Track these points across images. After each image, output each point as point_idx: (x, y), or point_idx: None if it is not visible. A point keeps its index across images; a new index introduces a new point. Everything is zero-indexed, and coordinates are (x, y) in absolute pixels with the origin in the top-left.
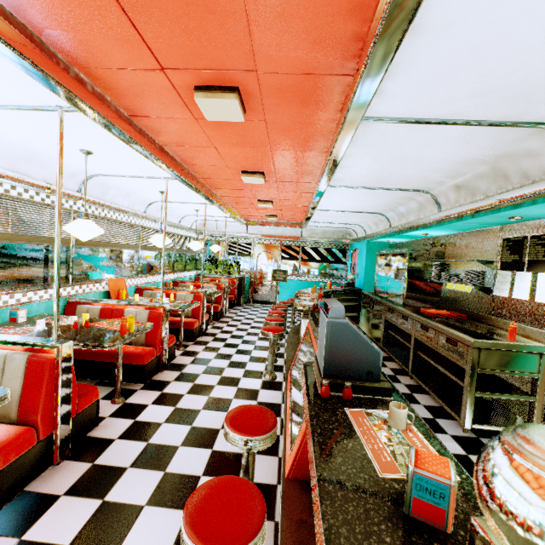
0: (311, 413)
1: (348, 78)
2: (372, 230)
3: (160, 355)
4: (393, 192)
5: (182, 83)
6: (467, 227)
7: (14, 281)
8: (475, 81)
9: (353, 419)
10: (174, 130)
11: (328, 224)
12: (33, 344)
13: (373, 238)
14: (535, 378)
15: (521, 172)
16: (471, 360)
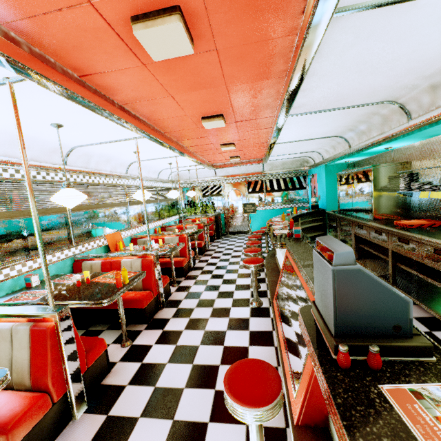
0: (336, 401)
1: None
2: (330, 154)
3: (157, 296)
4: (355, 109)
5: (117, 17)
6: (438, 132)
7: (23, 251)
8: None
9: (400, 408)
10: (127, 84)
11: (286, 156)
12: (33, 315)
13: (331, 161)
14: None
15: None
16: None
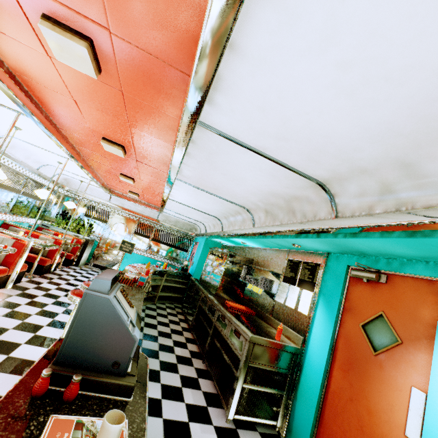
0: None
1: None
2: (211, 230)
3: None
4: (226, 202)
5: (28, 3)
6: (269, 245)
7: None
8: (279, 125)
9: (47, 436)
10: (25, 59)
11: (180, 215)
12: None
13: (210, 236)
14: (287, 374)
15: (303, 212)
16: (246, 353)
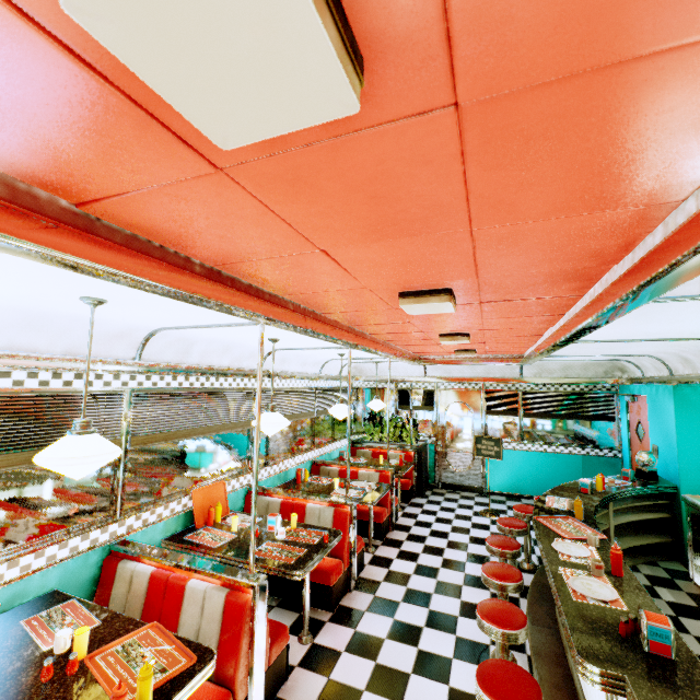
0: None
1: None
2: (695, 367)
3: (247, 697)
4: None
5: None
6: None
7: None
8: None
9: None
10: (202, 224)
11: (577, 356)
12: None
13: (699, 383)
14: None
15: None
16: None
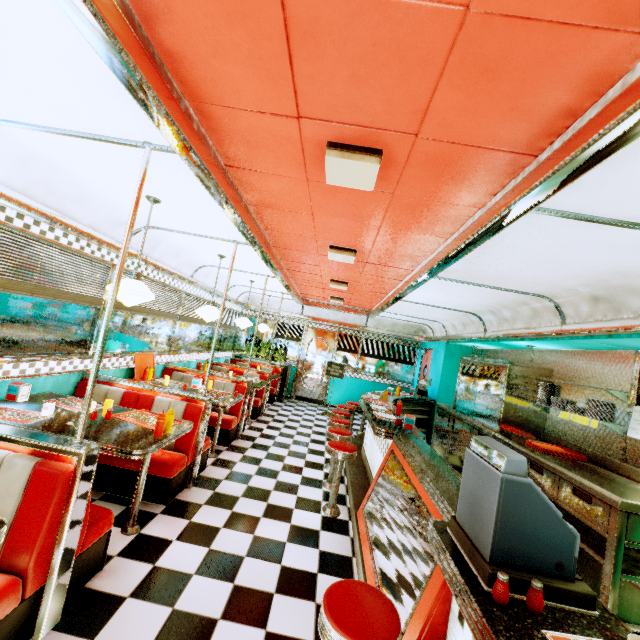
0: (499, 638)
1: (528, 159)
2: (457, 331)
3: (190, 464)
4: (506, 293)
5: (314, 137)
6: (590, 346)
7: (23, 345)
8: None
9: None
10: (272, 189)
11: (402, 316)
12: (45, 446)
13: (457, 340)
14: None
15: None
16: (616, 527)
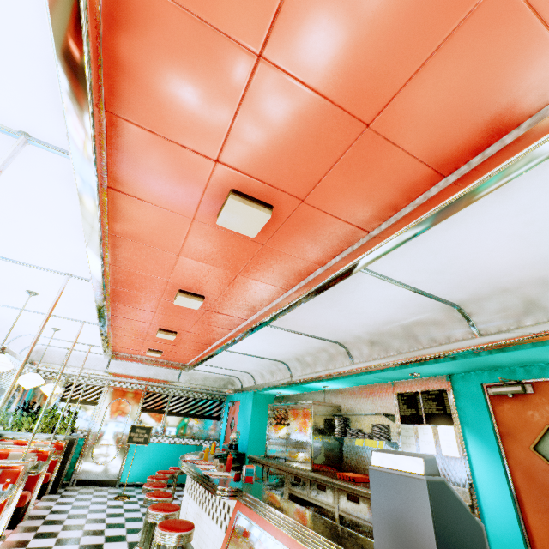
0: None
1: (363, 233)
2: (265, 379)
3: None
4: (315, 340)
5: (221, 182)
6: (365, 381)
7: None
8: (444, 262)
9: None
10: (149, 222)
11: (216, 369)
12: None
13: (266, 388)
14: None
15: (429, 336)
16: None
